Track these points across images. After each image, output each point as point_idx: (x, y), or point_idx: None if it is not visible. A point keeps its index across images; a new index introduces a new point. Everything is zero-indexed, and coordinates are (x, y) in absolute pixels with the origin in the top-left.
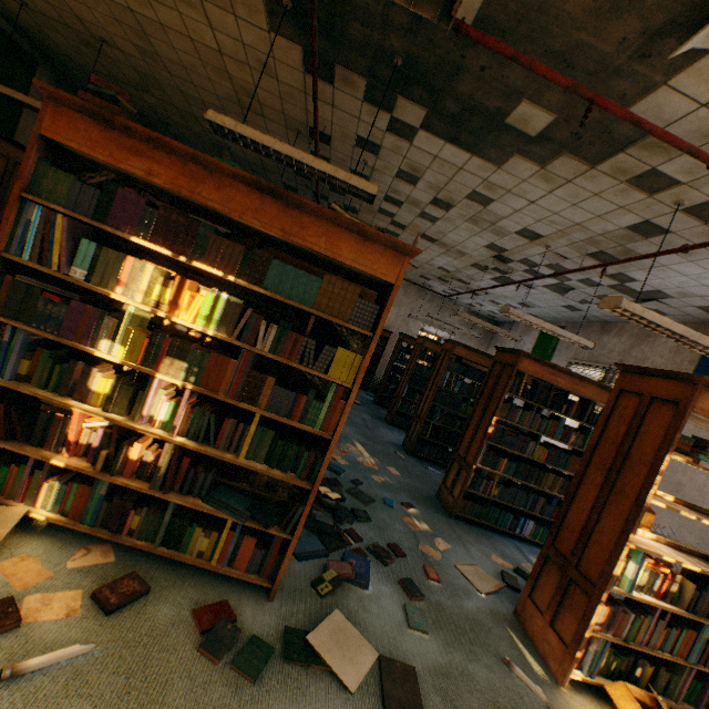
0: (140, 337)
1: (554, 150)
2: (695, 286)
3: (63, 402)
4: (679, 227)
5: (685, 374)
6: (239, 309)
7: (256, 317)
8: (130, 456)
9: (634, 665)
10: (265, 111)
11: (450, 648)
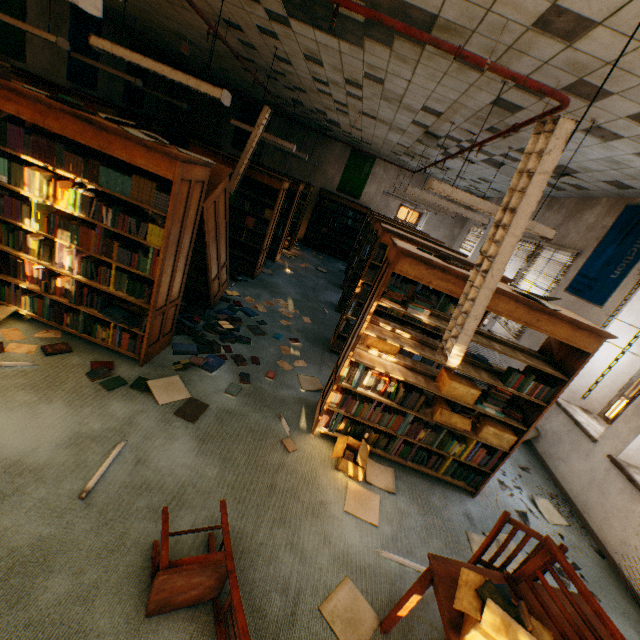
0: (43, 217)
1: (387, 33)
2: (585, 161)
3: (17, 254)
4: (526, 103)
5: (395, 245)
6: (90, 200)
7: (100, 204)
8: (57, 285)
9: (364, 431)
10: (184, 5)
11: (245, 405)
